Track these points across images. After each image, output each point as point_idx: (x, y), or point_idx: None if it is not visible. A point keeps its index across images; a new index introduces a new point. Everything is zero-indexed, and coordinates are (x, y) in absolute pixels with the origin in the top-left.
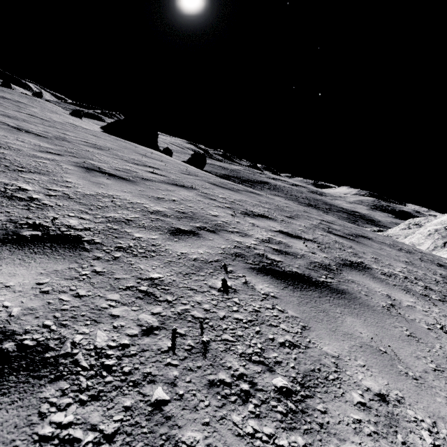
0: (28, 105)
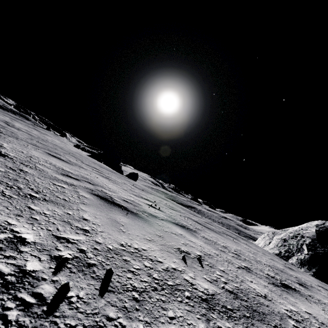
0: (50, 136)
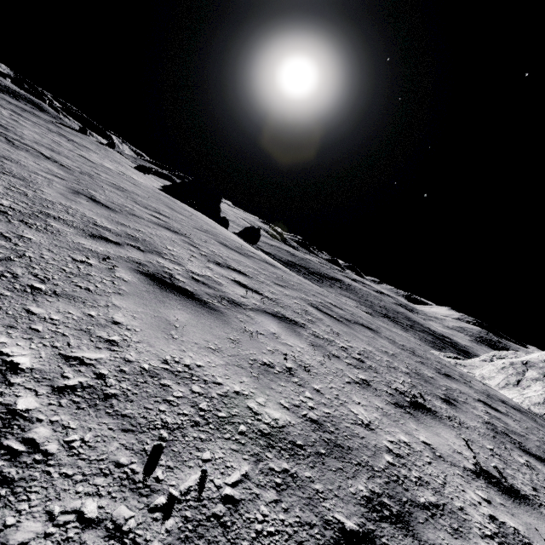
0: (91, 151)
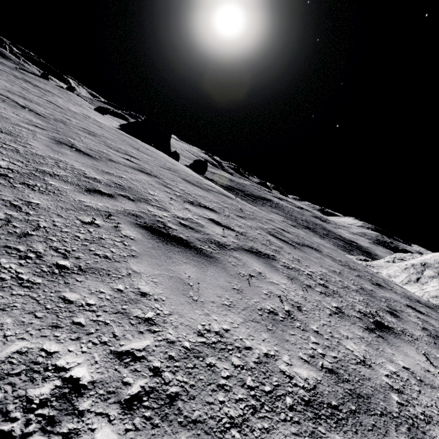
0: (55, 95)
